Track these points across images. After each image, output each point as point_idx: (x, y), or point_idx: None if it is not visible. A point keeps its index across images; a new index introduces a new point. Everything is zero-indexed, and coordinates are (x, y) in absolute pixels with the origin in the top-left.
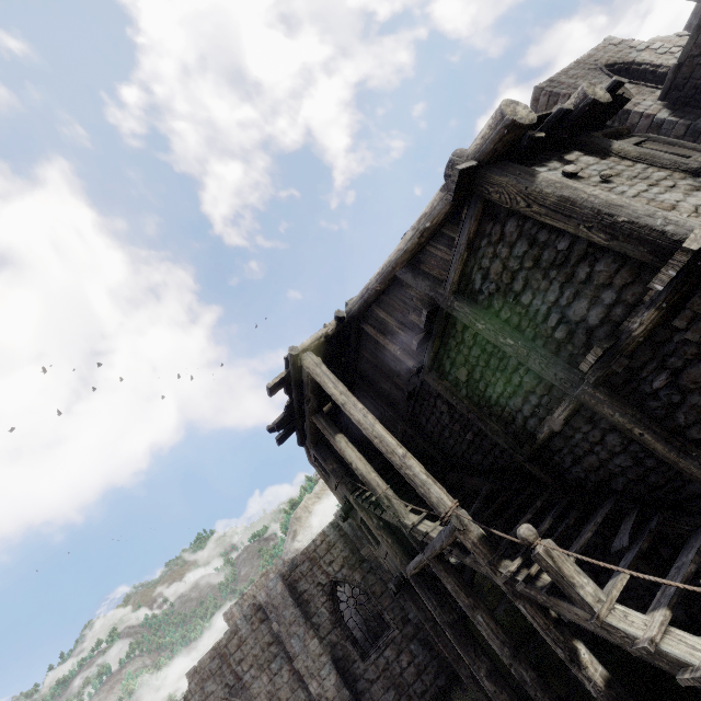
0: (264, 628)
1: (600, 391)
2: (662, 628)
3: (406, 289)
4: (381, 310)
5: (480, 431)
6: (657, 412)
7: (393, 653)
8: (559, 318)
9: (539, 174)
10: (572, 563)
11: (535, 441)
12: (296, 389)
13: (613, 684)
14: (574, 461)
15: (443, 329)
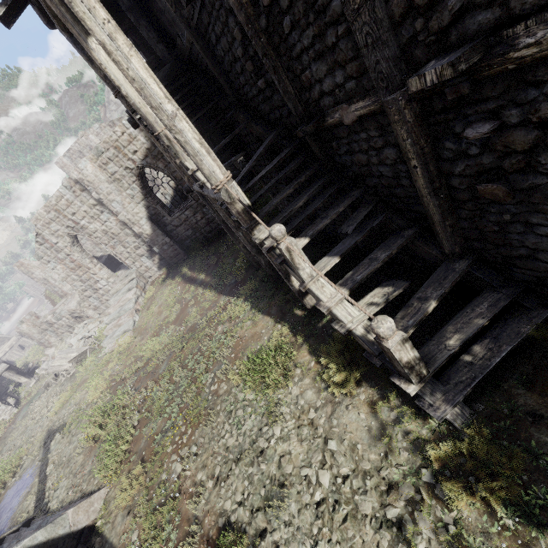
0: (86, 195)
1: (412, 109)
2: (338, 302)
3: None
4: None
5: (273, 82)
6: (446, 153)
7: (191, 213)
8: None
9: None
10: (303, 255)
11: (321, 124)
12: None
13: None
14: (348, 152)
15: None
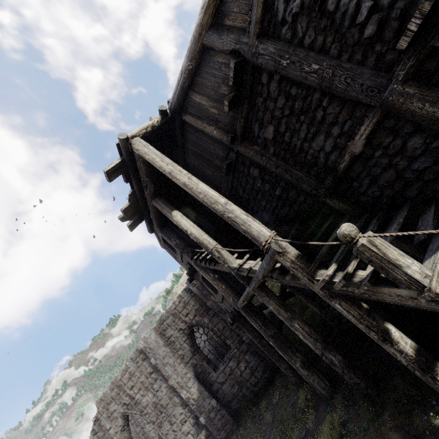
0: (146, 364)
1: (410, 85)
2: None
3: (214, 58)
4: (196, 94)
5: (286, 184)
6: None
7: (235, 363)
8: (370, 6)
9: None
10: (395, 248)
11: (336, 173)
12: (134, 177)
13: (422, 351)
14: (371, 182)
15: (250, 87)
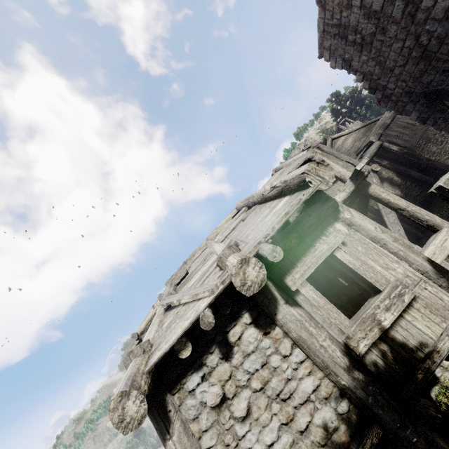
0: None
1: None
2: None
3: None
4: None
5: None
6: None
7: None
8: None
9: (167, 442)
10: None
11: None
12: None
13: None
14: None
15: None
